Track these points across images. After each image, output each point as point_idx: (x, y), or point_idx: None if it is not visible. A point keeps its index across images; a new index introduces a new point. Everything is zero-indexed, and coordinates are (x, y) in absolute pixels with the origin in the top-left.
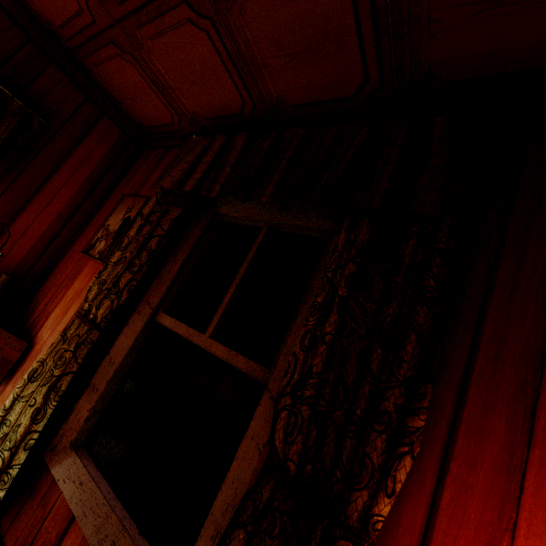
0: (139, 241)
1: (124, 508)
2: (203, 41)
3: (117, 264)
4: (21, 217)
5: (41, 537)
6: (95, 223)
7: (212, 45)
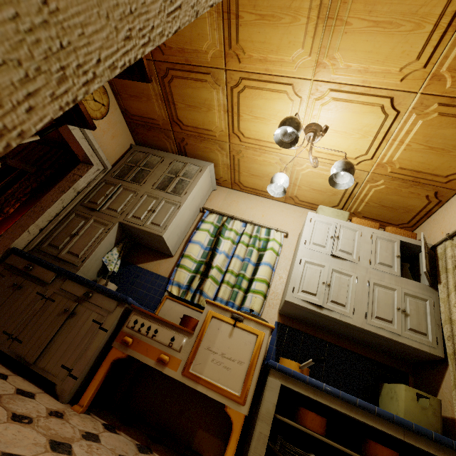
0: None
1: None
2: None
3: None
4: None
5: None
6: None
7: None
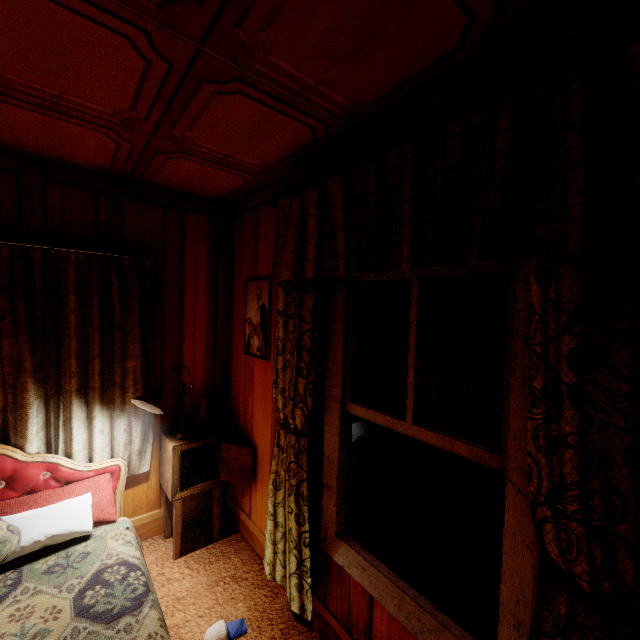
0: (291, 339)
1: (409, 586)
2: (239, 102)
3: (285, 370)
4: (184, 346)
5: (354, 607)
6: (237, 318)
7: (250, 100)
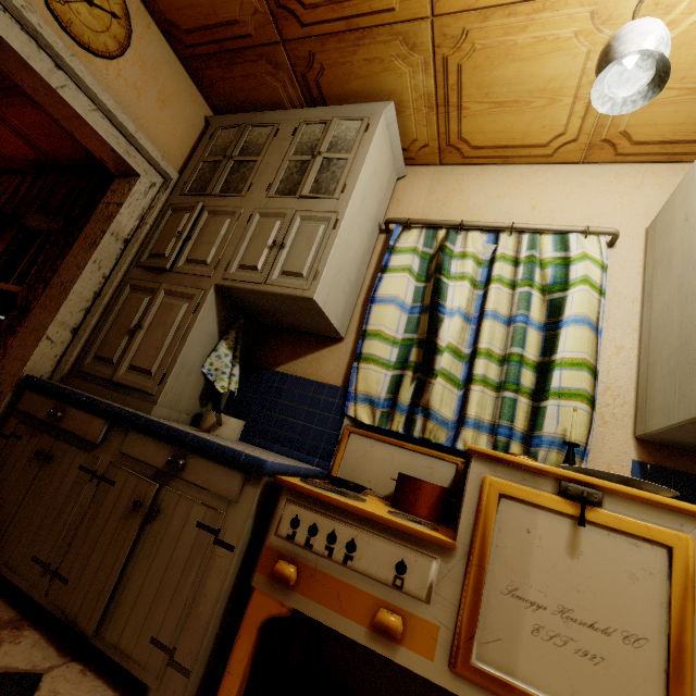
0: None
1: None
2: None
3: None
4: None
5: None
6: None
7: None
